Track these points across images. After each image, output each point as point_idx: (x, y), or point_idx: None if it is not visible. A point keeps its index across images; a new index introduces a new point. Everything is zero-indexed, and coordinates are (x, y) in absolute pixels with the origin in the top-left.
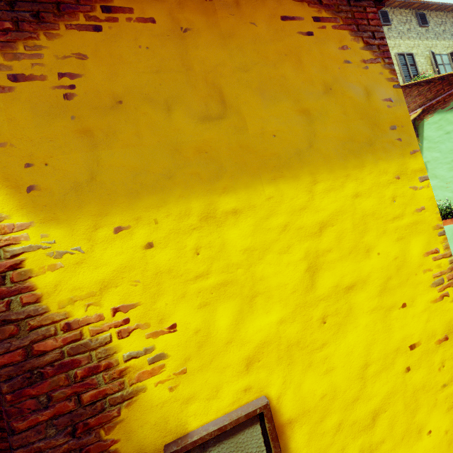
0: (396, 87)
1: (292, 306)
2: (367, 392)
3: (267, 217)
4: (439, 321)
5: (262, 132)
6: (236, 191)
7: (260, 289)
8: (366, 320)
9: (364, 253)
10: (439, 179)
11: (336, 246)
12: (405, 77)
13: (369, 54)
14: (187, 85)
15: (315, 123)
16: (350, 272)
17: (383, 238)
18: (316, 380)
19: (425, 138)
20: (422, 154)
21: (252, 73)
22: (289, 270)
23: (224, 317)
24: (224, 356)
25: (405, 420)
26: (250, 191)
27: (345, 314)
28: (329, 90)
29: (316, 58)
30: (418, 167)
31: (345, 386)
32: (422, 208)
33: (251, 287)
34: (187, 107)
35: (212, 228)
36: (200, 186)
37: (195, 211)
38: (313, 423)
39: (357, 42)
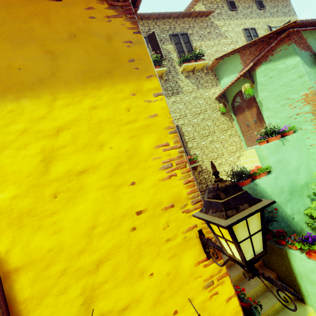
0: (136, 33)
1: (26, 186)
2: (92, 246)
3: (8, 125)
4: (166, 194)
5: (8, 67)
6: None
7: None
8: (96, 195)
9: (97, 148)
10: (270, 110)
11: (71, 143)
12: None
13: (112, 12)
14: None
15: (58, 59)
16: (83, 161)
17: (117, 137)
18: (44, 239)
19: (258, 83)
20: (258, 94)
21: (3, 27)
22: (25, 161)
23: None
24: None
25: (129, 265)
26: None
27: (76, 191)
28: (73, 37)
29: (63, 16)
30: (153, 87)
31: (72, 242)
32: (155, 115)
33: None
34: None
35: None
36: None
37: None
38: (39, 270)
39: (102, 4)
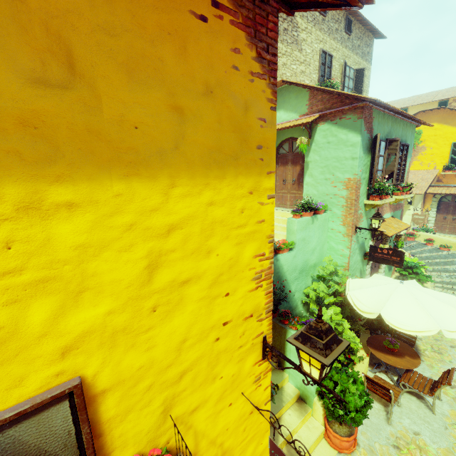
0: (273, 109)
1: (125, 299)
2: (180, 359)
3: (112, 215)
4: (250, 305)
5: (121, 120)
6: (74, 182)
7: (91, 284)
8: (193, 307)
9: (205, 254)
10: (313, 178)
11: (181, 247)
12: (321, 76)
13: (258, 67)
14: (12, 23)
15: (187, 125)
16: (189, 270)
17: (225, 243)
18: (136, 357)
19: (314, 141)
20: (309, 154)
21: (120, 41)
22: (127, 267)
23: (40, 313)
24: (34, 348)
25: (206, 373)
26: (94, 184)
27: (175, 303)
28: (210, 93)
29: (204, 51)
30: (270, 186)
31: (163, 357)
32: (262, 220)
33: (79, 283)
34: (10, 58)
35: (35, 220)
36: (21, 169)
37: (10, 199)
38: (127, 389)
39: (250, 49)
